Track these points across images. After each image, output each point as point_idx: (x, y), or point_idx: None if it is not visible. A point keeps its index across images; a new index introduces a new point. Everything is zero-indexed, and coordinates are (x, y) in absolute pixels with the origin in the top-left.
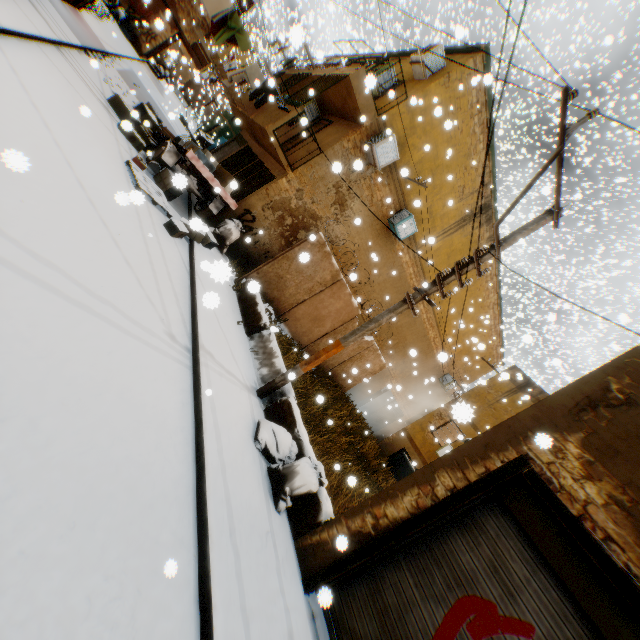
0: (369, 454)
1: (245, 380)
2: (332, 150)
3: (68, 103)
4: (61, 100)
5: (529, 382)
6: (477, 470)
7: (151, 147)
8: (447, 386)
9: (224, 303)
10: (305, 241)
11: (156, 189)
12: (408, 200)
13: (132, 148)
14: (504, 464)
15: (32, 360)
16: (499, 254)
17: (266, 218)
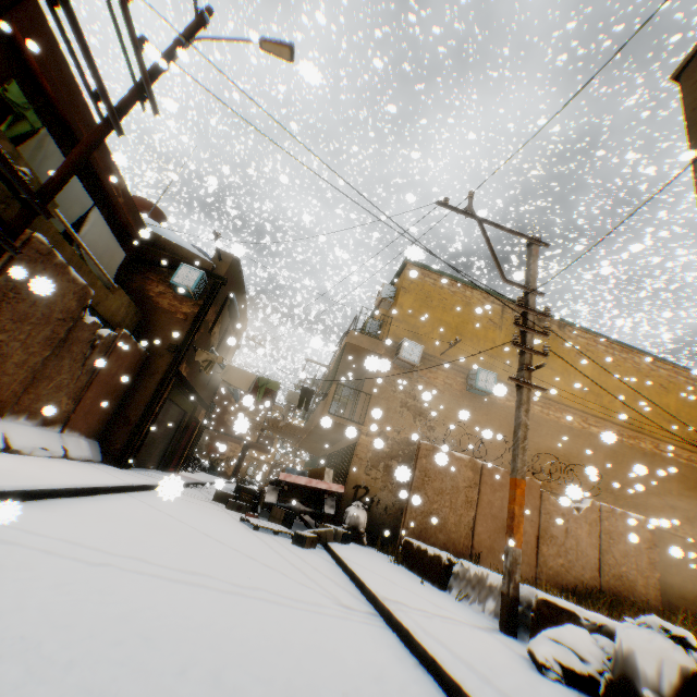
0: None
1: (472, 621)
2: (376, 386)
3: (183, 506)
4: (177, 506)
5: None
6: None
7: (256, 506)
8: None
9: (392, 572)
10: (417, 459)
11: None
12: (464, 364)
13: (242, 514)
14: None
15: (196, 628)
16: (537, 292)
17: (375, 479)
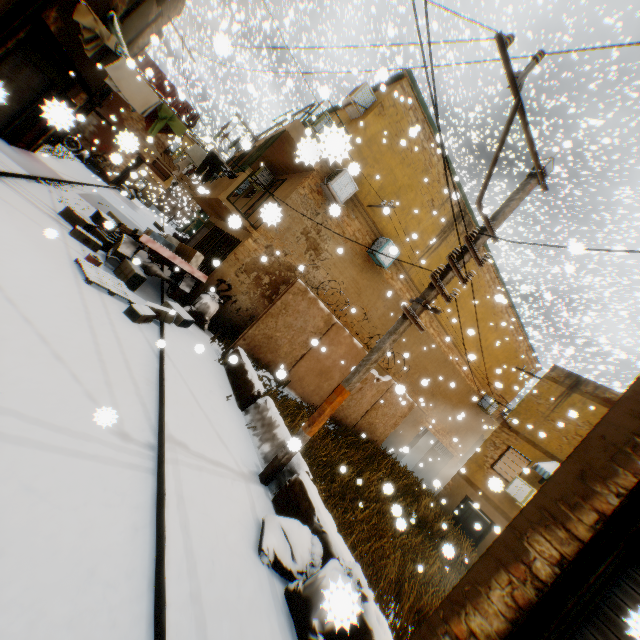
0: (428, 516)
1: (240, 466)
2: (290, 200)
3: None
4: None
5: (578, 379)
6: (584, 518)
7: (111, 246)
8: (489, 409)
9: (206, 380)
10: (285, 293)
11: (117, 282)
12: (381, 227)
13: (87, 249)
14: (622, 498)
15: None
16: (493, 235)
17: (242, 283)
